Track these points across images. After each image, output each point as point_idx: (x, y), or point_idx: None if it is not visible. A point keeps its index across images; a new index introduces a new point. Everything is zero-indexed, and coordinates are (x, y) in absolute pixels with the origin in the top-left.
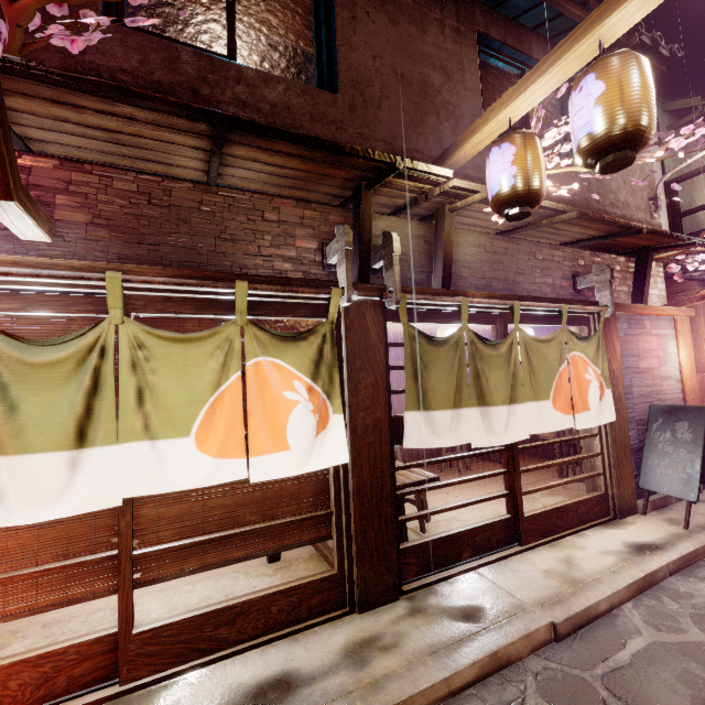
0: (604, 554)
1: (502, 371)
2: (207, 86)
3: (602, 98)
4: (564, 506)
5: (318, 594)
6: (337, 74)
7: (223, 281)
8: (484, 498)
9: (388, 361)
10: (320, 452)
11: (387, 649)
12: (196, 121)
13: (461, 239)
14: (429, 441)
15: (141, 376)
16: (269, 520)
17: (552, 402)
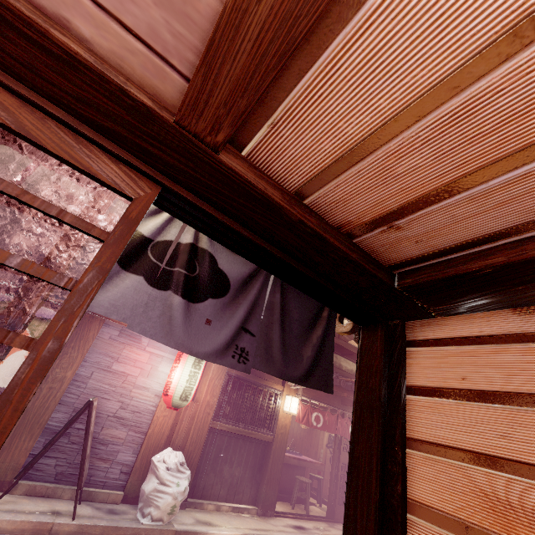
0: None
1: None
2: None
3: None
4: None
5: None
6: None
7: None
8: None
9: None
10: None
11: None
12: None
13: None
14: None
15: None
16: None
17: None
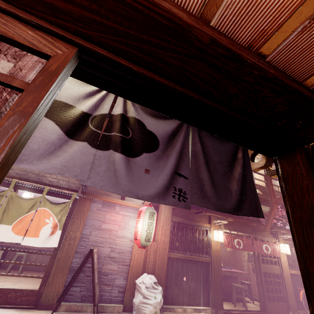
0: None
1: None
2: None
3: None
4: None
5: None
6: None
7: None
8: None
9: None
10: None
11: None
12: None
13: None
14: None
15: None
16: None
17: (13, 227)
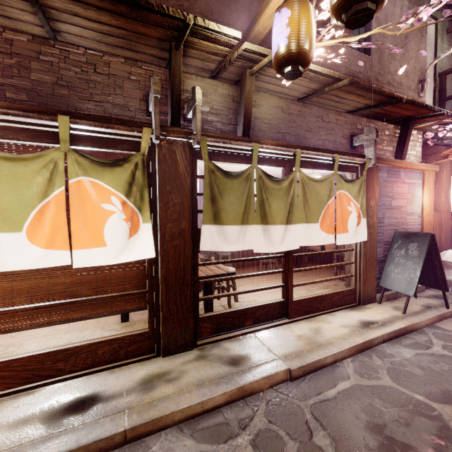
0: (342, 327)
1: (283, 200)
2: None
3: None
4: (323, 295)
5: (134, 344)
6: None
7: (50, 115)
8: (265, 287)
9: (193, 188)
10: (132, 249)
11: (170, 381)
12: None
13: (263, 101)
14: (220, 246)
15: None
16: (101, 294)
17: (320, 225)
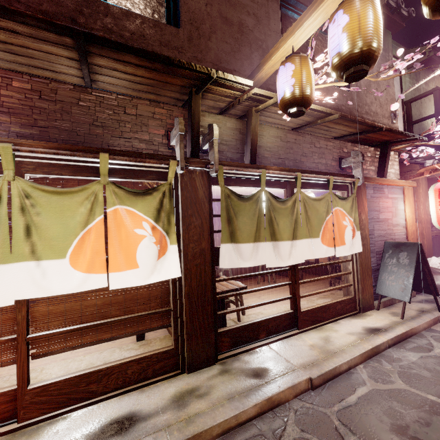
0: (349, 334)
1: (288, 219)
2: (83, 17)
3: (346, 27)
4: (327, 304)
5: (160, 361)
6: (179, 14)
7: (91, 153)
8: (275, 300)
9: (211, 211)
10: (160, 269)
11: (201, 396)
12: (62, 35)
13: (264, 132)
14: (237, 263)
15: (29, 217)
16: (128, 314)
17: (321, 239)
